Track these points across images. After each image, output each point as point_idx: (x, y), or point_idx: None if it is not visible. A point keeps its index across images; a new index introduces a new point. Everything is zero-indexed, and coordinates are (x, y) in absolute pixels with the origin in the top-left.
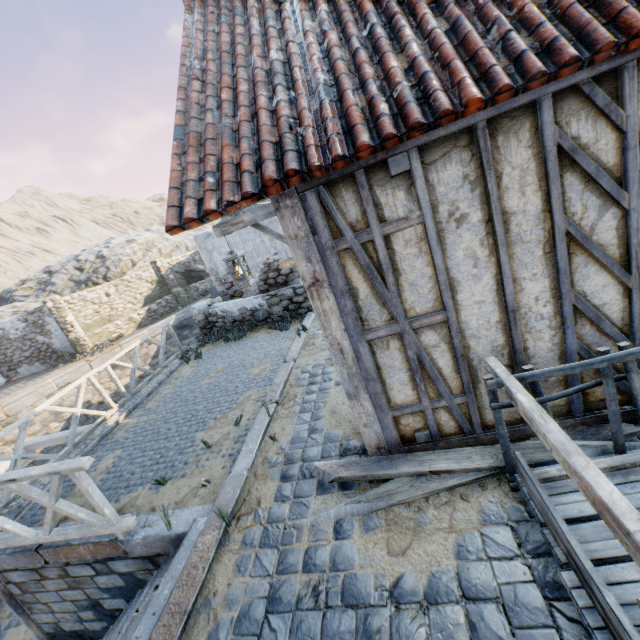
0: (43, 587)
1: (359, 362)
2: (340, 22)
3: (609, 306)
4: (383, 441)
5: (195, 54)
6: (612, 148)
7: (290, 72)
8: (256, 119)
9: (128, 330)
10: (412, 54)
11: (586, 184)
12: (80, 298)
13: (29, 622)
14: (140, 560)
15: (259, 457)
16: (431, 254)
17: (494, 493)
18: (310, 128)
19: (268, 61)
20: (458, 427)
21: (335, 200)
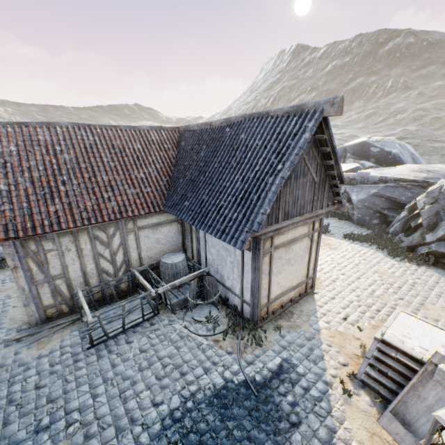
0: None
1: (31, 292)
2: (34, 184)
3: (110, 270)
4: (39, 320)
5: None
6: (106, 237)
7: (11, 197)
8: None
9: None
10: (57, 208)
11: (101, 244)
12: None
13: None
14: None
15: None
16: (60, 258)
17: (77, 324)
18: (20, 223)
19: None
20: (69, 309)
21: (27, 243)
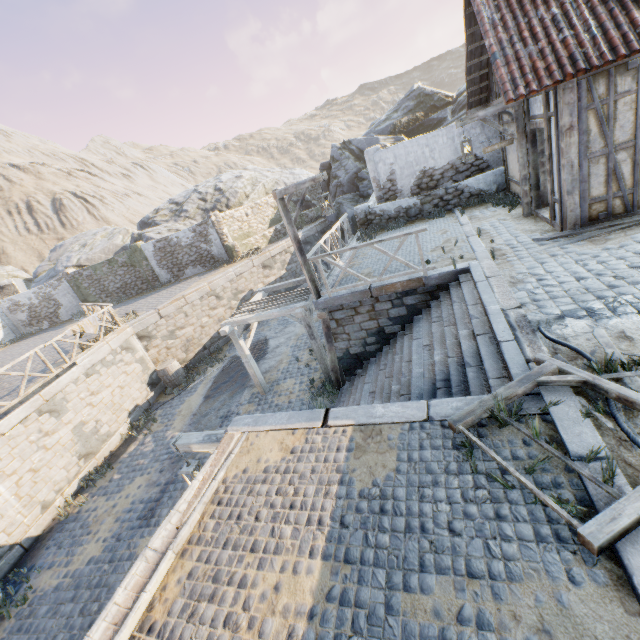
0: (352, 321)
1: (580, 172)
2: None
3: None
4: (578, 221)
5: (492, 10)
6: None
7: (567, 21)
8: (550, 46)
9: (262, 244)
10: None
11: None
12: (230, 216)
13: (331, 349)
14: (424, 295)
15: (487, 248)
16: (636, 109)
17: None
18: (589, 49)
19: (548, 14)
20: (623, 209)
21: (594, 84)
